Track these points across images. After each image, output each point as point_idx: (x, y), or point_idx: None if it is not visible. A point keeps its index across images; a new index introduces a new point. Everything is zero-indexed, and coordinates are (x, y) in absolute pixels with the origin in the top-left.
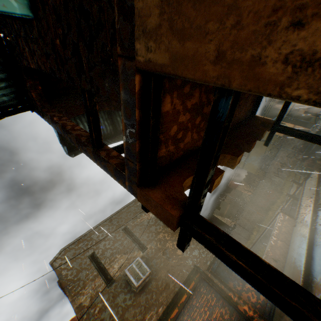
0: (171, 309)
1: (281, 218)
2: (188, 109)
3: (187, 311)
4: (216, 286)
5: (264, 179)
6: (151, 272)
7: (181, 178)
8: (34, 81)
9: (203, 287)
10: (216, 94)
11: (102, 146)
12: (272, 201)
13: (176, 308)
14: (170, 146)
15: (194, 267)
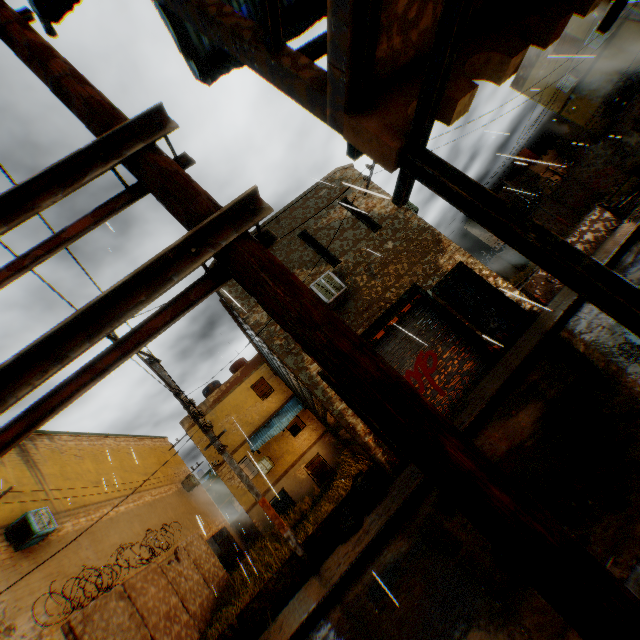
0: (375, 331)
1: (592, 218)
2: None
3: (396, 335)
4: (442, 310)
5: (602, 140)
6: (347, 288)
7: (407, 100)
8: None
9: (422, 312)
10: None
11: (281, 49)
12: (599, 194)
13: (381, 331)
14: (395, 40)
15: (412, 287)
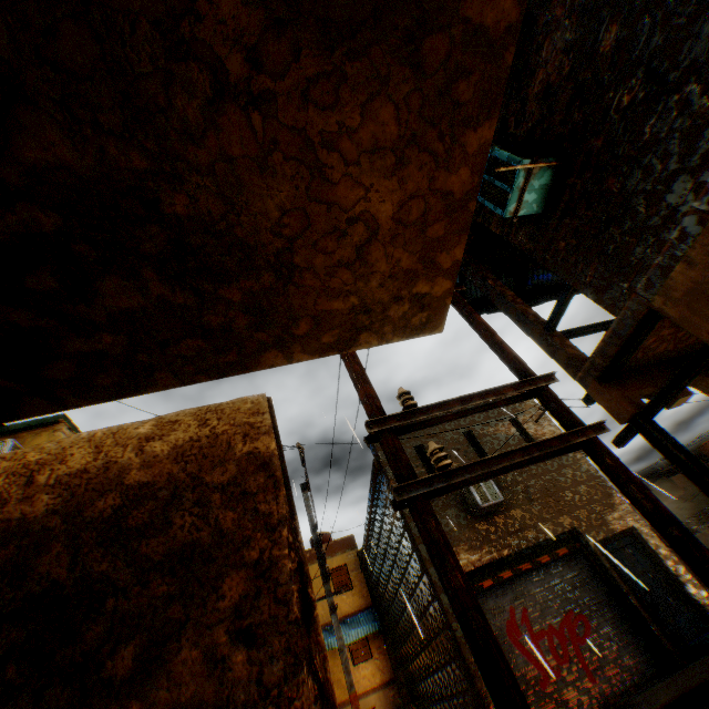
0: (520, 559)
1: None
2: (673, 324)
3: (543, 575)
4: (604, 571)
5: None
6: (505, 500)
7: (638, 385)
8: (470, 231)
9: (578, 563)
10: (702, 344)
11: (553, 331)
12: None
13: (527, 562)
14: (637, 354)
15: (571, 530)
